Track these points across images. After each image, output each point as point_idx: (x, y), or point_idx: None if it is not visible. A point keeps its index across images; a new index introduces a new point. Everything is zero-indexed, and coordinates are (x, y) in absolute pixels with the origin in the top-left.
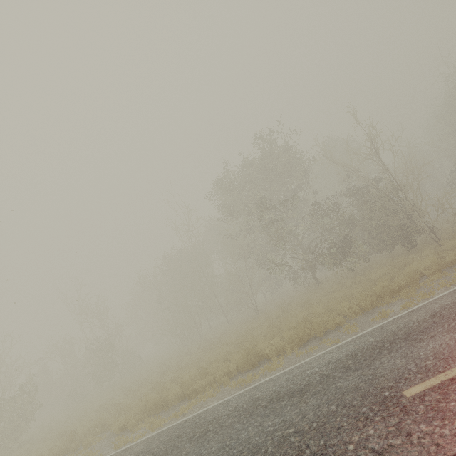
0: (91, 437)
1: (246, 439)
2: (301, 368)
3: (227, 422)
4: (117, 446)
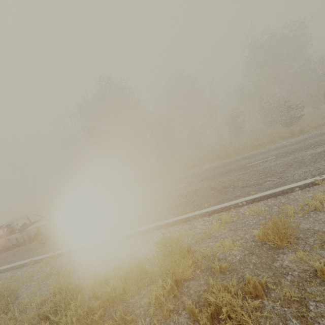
0: None
1: None
2: None
3: None
4: None
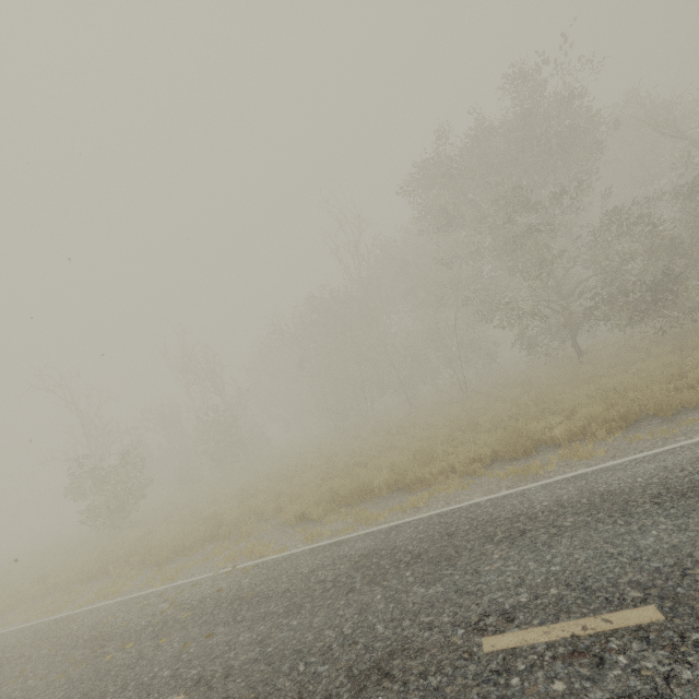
0: (250, 525)
1: (668, 548)
2: (680, 454)
3: (566, 522)
4: (310, 538)
